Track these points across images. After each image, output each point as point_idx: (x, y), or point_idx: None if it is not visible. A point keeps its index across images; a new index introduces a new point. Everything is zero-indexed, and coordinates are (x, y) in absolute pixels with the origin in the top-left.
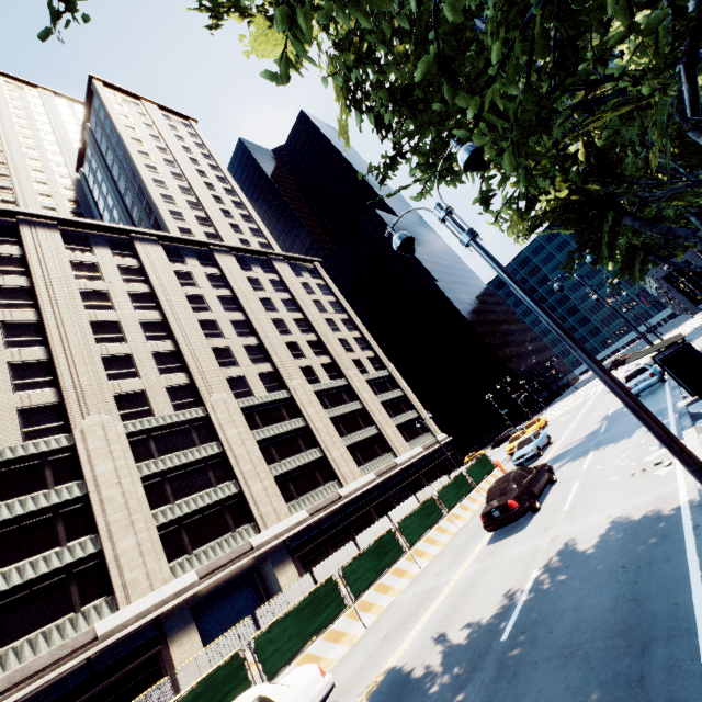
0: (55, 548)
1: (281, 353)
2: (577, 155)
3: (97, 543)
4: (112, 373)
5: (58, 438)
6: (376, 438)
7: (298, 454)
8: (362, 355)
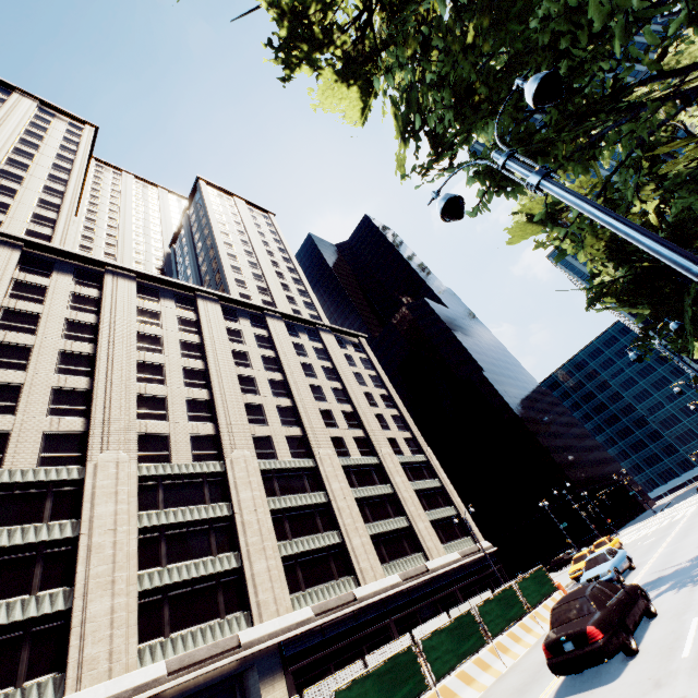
0: (23, 595)
1: (313, 419)
2: (647, 222)
3: (68, 598)
4: (143, 412)
5: (71, 468)
6: (406, 531)
7: (314, 534)
8: (398, 435)
